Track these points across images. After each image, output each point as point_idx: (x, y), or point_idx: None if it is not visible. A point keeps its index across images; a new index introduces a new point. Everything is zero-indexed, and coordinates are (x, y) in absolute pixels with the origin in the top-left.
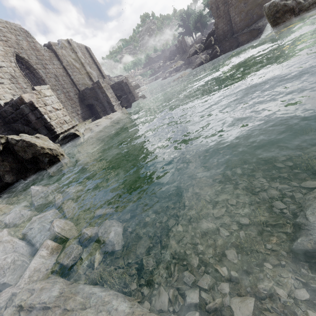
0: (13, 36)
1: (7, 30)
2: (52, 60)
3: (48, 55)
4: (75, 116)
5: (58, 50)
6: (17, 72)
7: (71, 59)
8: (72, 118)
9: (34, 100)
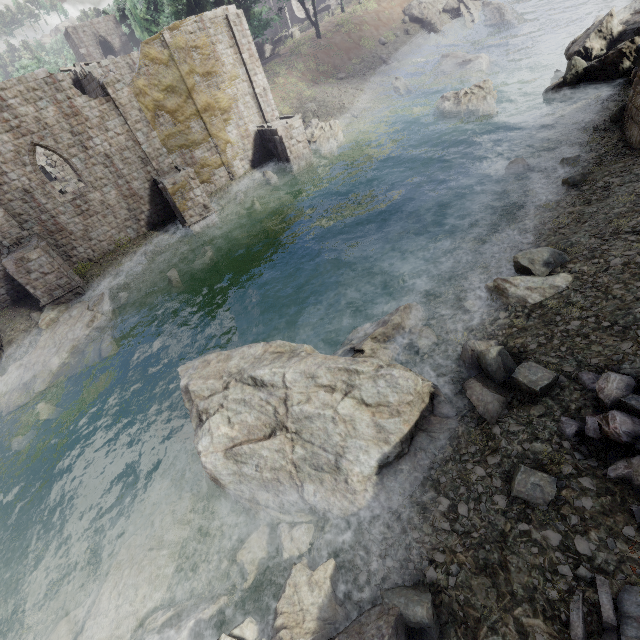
0: (30, 107)
1: (20, 101)
2: (106, 122)
3: (99, 112)
4: (132, 226)
5: (121, 91)
6: (33, 181)
7: (157, 93)
8: (123, 231)
9: (13, 272)
